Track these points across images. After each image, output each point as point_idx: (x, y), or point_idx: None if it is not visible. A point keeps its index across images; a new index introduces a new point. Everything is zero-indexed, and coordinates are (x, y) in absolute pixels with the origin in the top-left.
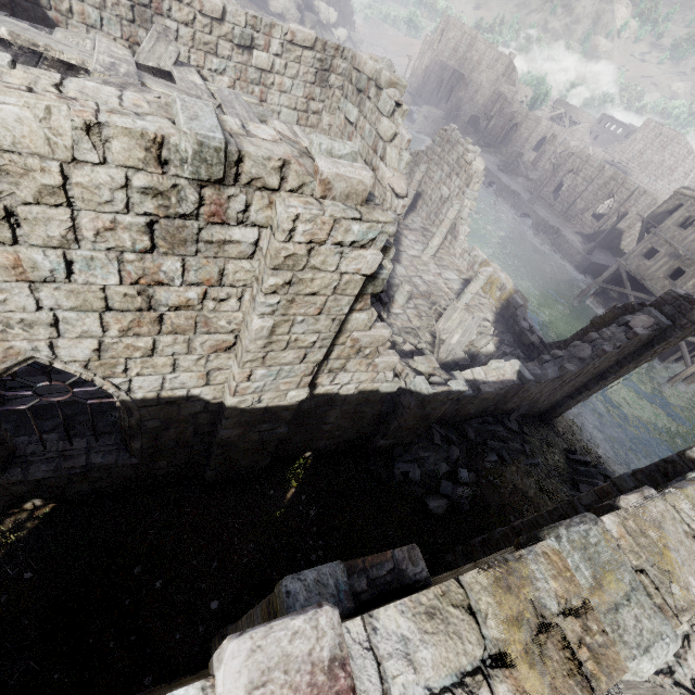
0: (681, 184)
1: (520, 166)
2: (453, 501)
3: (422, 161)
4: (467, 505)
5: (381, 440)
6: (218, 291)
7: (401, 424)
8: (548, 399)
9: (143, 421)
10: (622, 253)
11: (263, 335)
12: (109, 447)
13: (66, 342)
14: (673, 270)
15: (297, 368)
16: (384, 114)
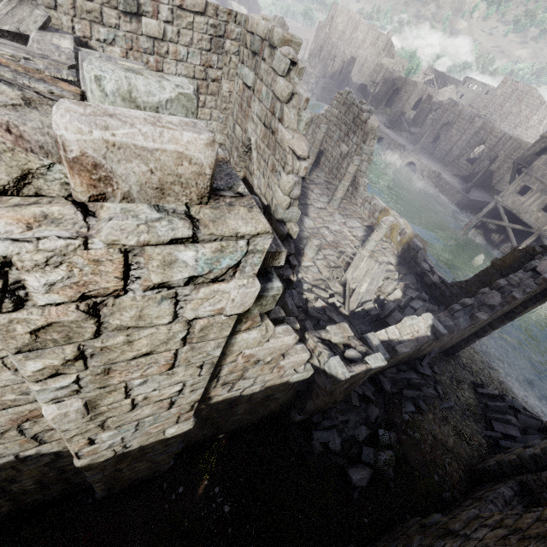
0: (536, 129)
1: (403, 123)
2: (376, 469)
3: (323, 122)
4: (391, 472)
5: (297, 415)
6: None
7: (317, 402)
8: (456, 339)
9: None
10: (494, 190)
11: (72, 418)
12: None
13: None
14: (545, 204)
15: (165, 414)
16: (280, 73)
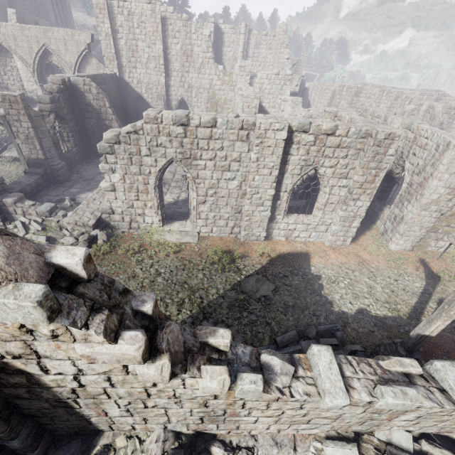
0: None
1: None
2: None
3: None
4: None
5: None
6: None
7: None
8: None
9: None
10: None
11: None
12: None
13: None
14: None
15: None
16: None
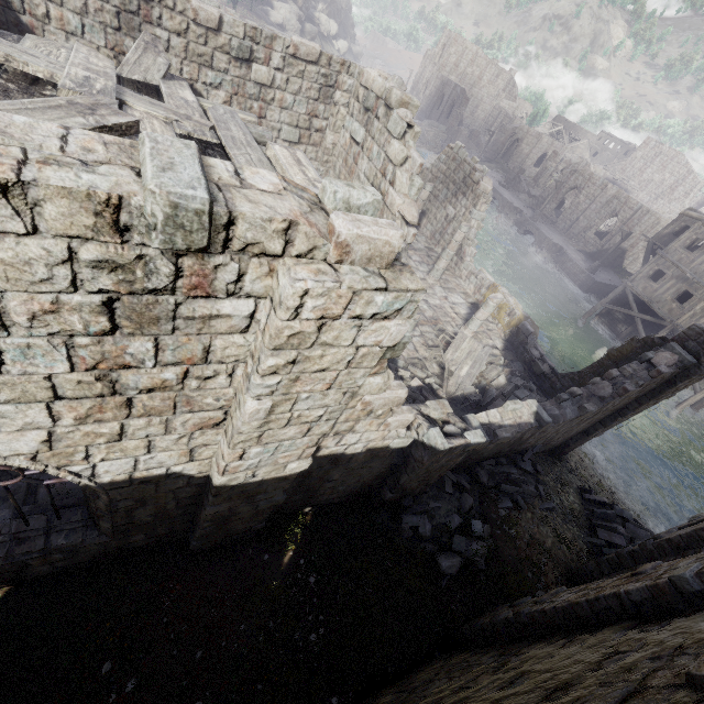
0: (681, 203)
1: (522, 182)
2: (467, 558)
3: (427, 178)
4: (482, 563)
5: (389, 493)
6: (203, 369)
7: (412, 477)
8: (563, 436)
9: (113, 502)
10: (625, 272)
11: (259, 417)
12: (73, 525)
13: (4, 436)
14: (681, 293)
15: (298, 442)
16: (395, 136)
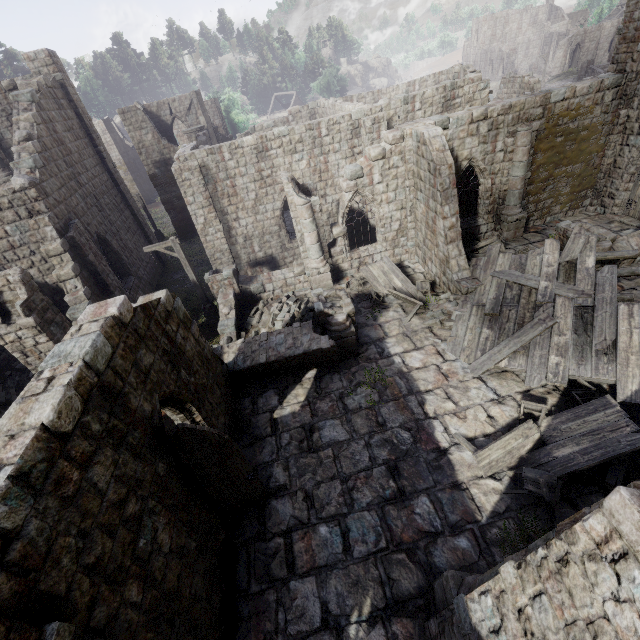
0: None
1: (595, 70)
2: None
3: None
4: None
5: None
6: None
7: None
8: None
9: None
10: None
11: None
12: None
13: None
14: None
15: None
16: None
